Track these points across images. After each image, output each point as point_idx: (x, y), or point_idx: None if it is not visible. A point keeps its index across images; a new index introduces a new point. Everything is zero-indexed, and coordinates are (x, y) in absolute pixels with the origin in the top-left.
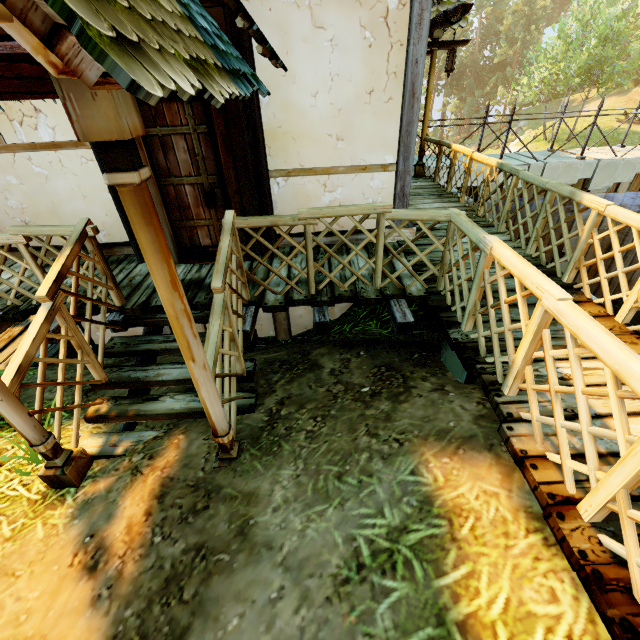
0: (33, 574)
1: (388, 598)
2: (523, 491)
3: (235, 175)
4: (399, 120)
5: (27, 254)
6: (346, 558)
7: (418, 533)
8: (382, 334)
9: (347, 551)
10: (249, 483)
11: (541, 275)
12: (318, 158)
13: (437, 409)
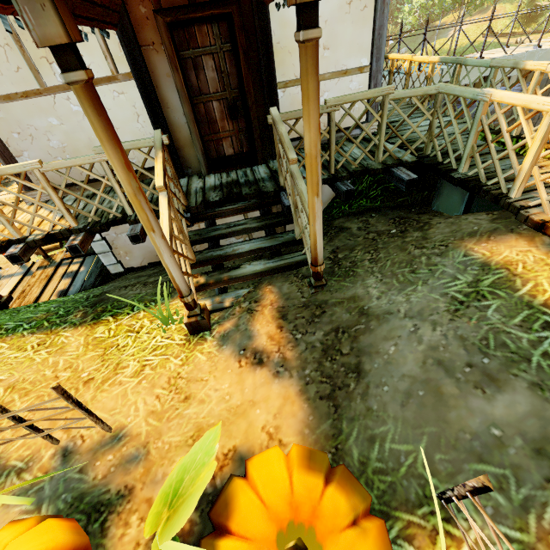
0: (216, 377)
1: (490, 308)
2: (545, 245)
3: (253, 87)
4: (372, 25)
5: (109, 170)
6: (448, 302)
7: (489, 279)
8: (376, 205)
9: (446, 299)
10: (346, 293)
11: (543, 97)
12: None
13: (458, 225)
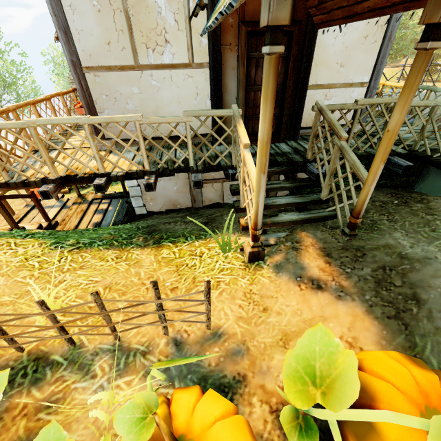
0: (283, 296)
1: None
2: None
3: (292, 85)
4: (377, 55)
5: (189, 130)
6: None
7: None
8: None
9: None
10: (379, 242)
11: None
12: (327, 78)
13: None
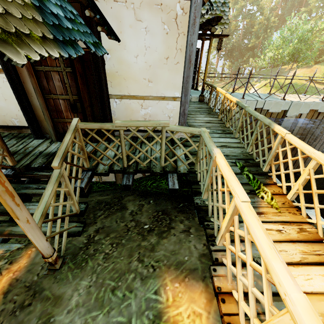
0: None
1: None
2: (217, 314)
3: (88, 96)
4: (182, 74)
5: None
6: None
7: None
8: (167, 189)
9: None
10: (60, 288)
11: (236, 181)
12: (138, 90)
13: (181, 246)
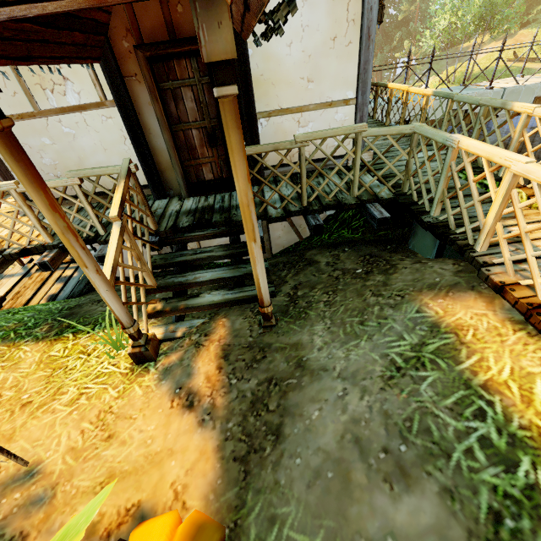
0: (145, 416)
1: (425, 381)
2: (504, 310)
3: None
4: (357, 60)
5: (81, 193)
6: (386, 366)
7: (434, 344)
8: (356, 237)
9: (385, 362)
10: (292, 338)
11: (506, 151)
12: (293, 99)
13: (422, 273)
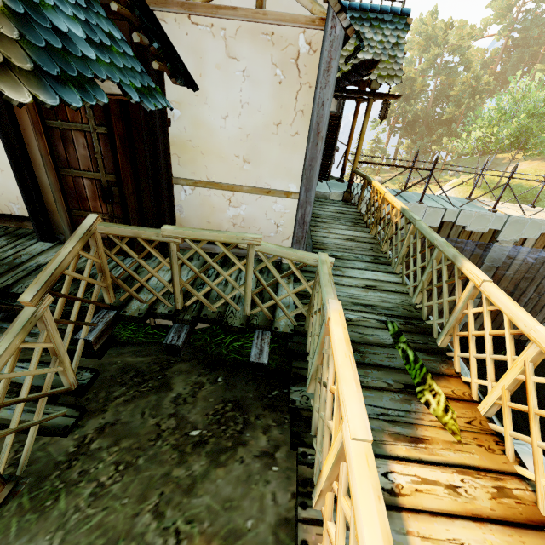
0: None
1: None
2: None
3: (133, 177)
4: (304, 154)
5: None
6: None
7: None
8: None
9: None
10: None
11: (355, 383)
12: (225, 175)
13: (247, 490)
